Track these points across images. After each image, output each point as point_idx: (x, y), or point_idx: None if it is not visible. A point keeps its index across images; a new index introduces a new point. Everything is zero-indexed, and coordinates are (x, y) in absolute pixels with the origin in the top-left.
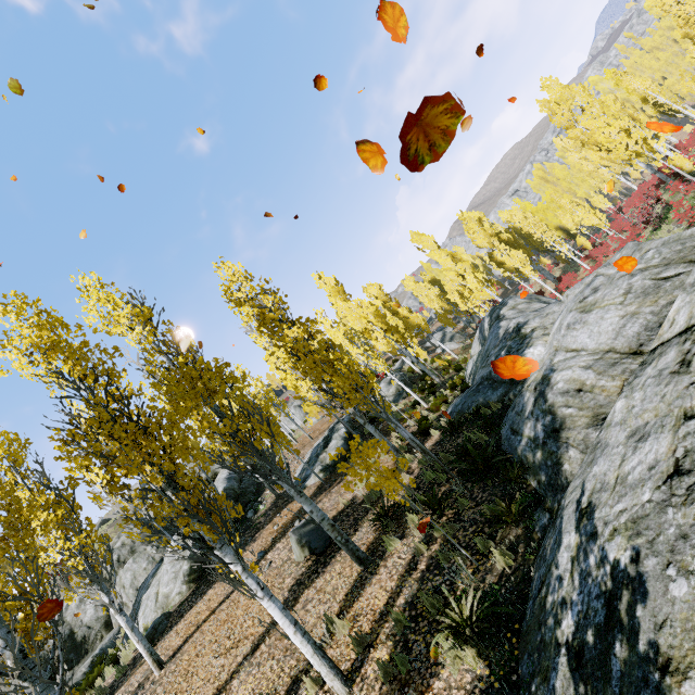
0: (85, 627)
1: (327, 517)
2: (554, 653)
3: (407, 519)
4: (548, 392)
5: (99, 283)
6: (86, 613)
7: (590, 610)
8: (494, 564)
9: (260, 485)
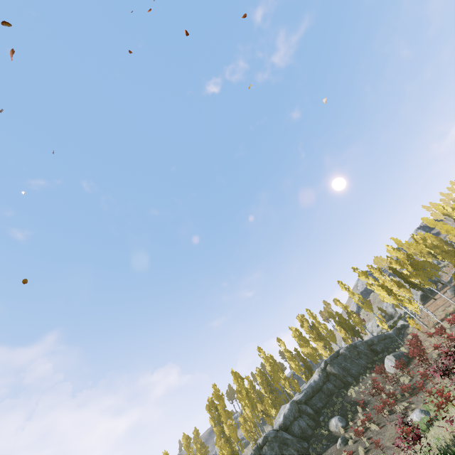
0: (390, 312)
1: (453, 287)
2: None
3: None
4: None
5: (388, 246)
6: (389, 309)
7: None
8: None
9: (435, 281)
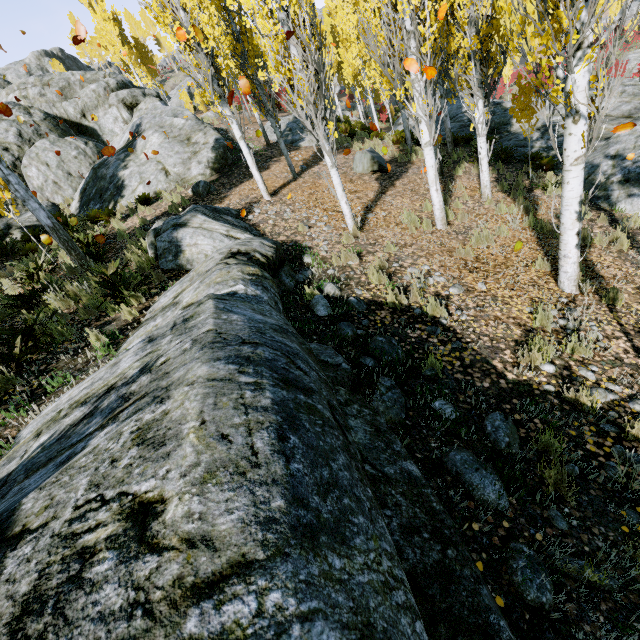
0: None
1: None
2: (608, 185)
3: (461, 166)
4: (559, 129)
5: None
6: None
7: (630, 172)
8: (542, 180)
9: None
